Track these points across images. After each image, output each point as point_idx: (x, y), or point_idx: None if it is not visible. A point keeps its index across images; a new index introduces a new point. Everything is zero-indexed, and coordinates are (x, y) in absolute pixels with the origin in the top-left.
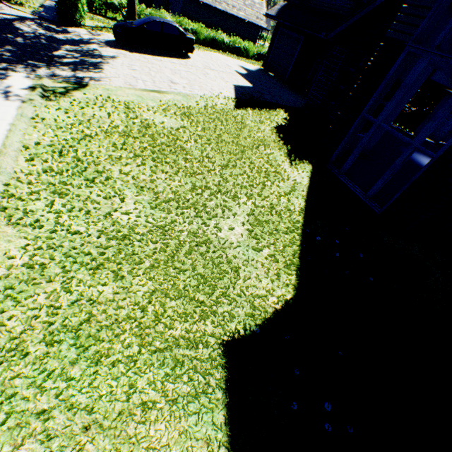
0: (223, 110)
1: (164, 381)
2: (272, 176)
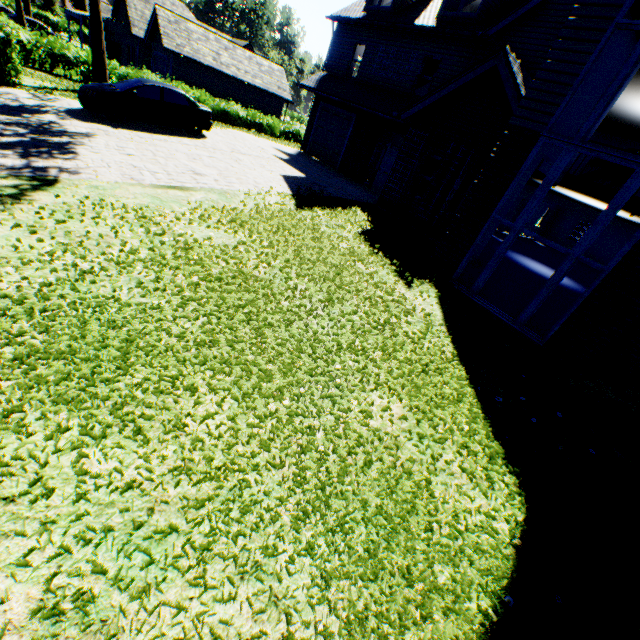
0: (282, 212)
1: None
2: (394, 308)
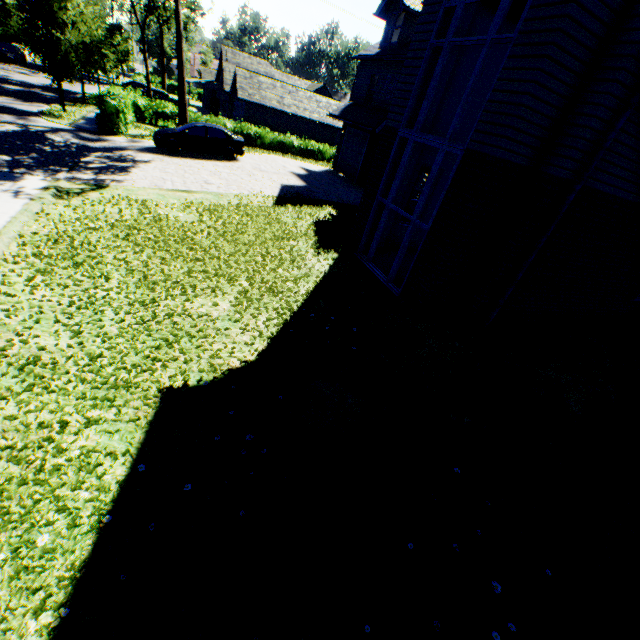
0: (259, 208)
1: (92, 409)
2: (288, 264)
